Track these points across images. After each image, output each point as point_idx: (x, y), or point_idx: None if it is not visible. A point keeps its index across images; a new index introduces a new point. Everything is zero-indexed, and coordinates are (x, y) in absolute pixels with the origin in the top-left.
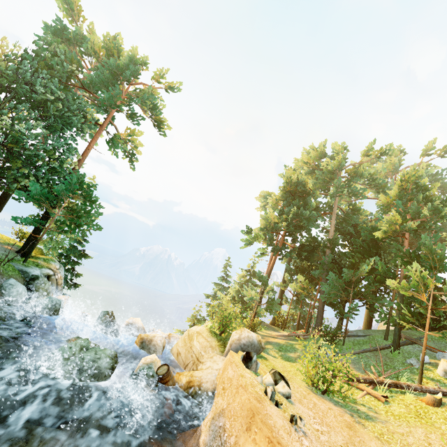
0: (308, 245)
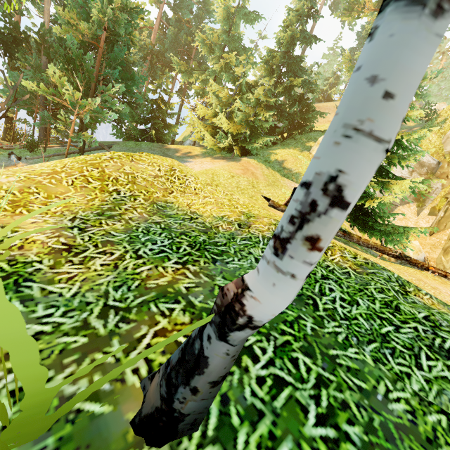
0: (7, 34)
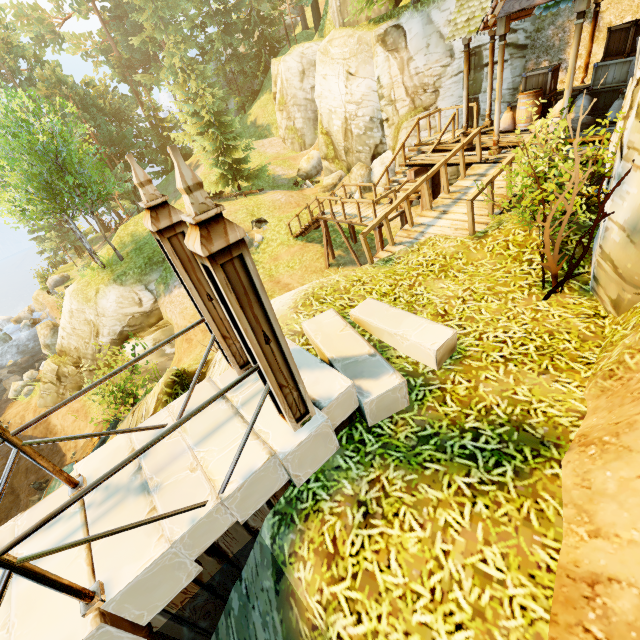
0: None
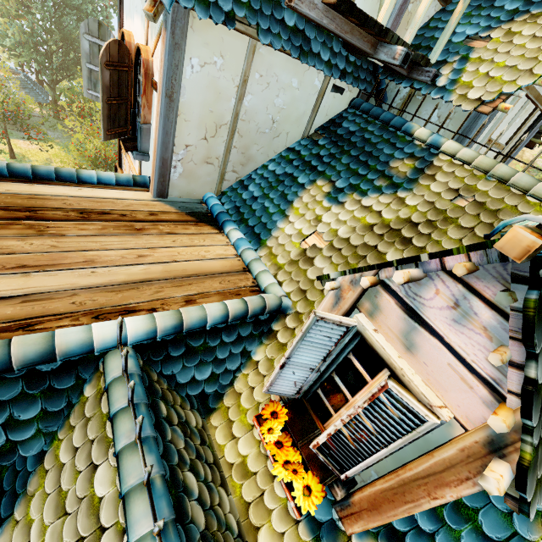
0: None
